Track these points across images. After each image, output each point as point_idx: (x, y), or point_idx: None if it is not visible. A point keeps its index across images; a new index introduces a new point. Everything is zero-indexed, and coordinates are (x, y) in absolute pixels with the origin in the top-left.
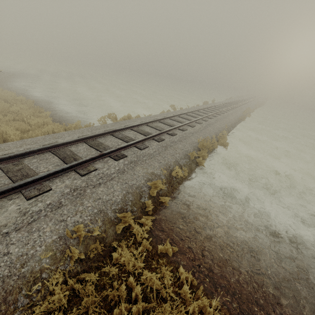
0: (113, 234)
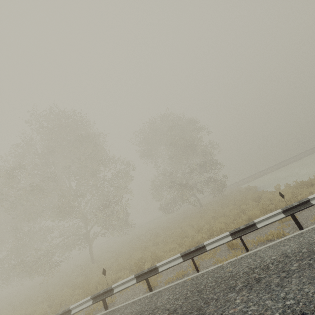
0: None
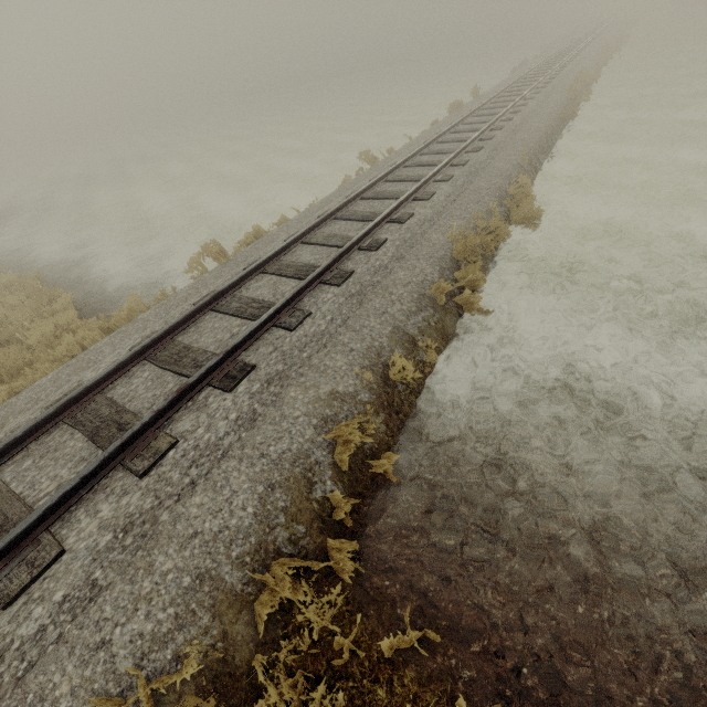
0: (252, 631)
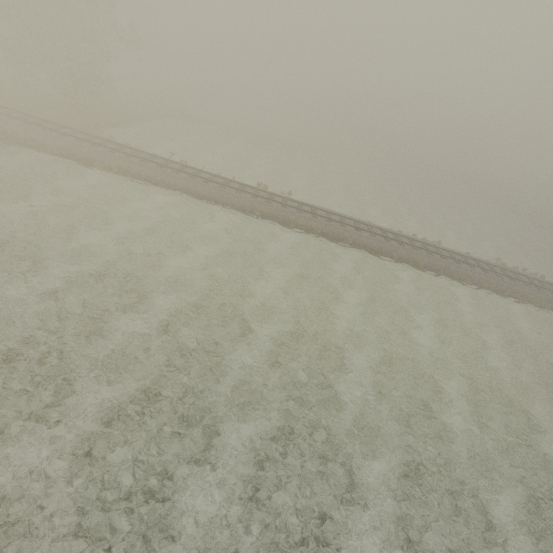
0: None
